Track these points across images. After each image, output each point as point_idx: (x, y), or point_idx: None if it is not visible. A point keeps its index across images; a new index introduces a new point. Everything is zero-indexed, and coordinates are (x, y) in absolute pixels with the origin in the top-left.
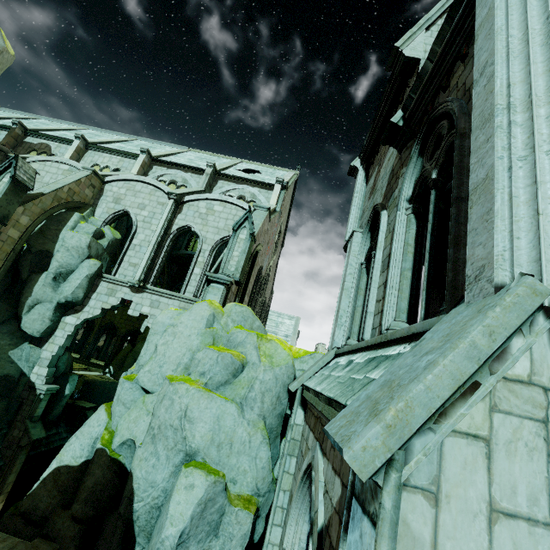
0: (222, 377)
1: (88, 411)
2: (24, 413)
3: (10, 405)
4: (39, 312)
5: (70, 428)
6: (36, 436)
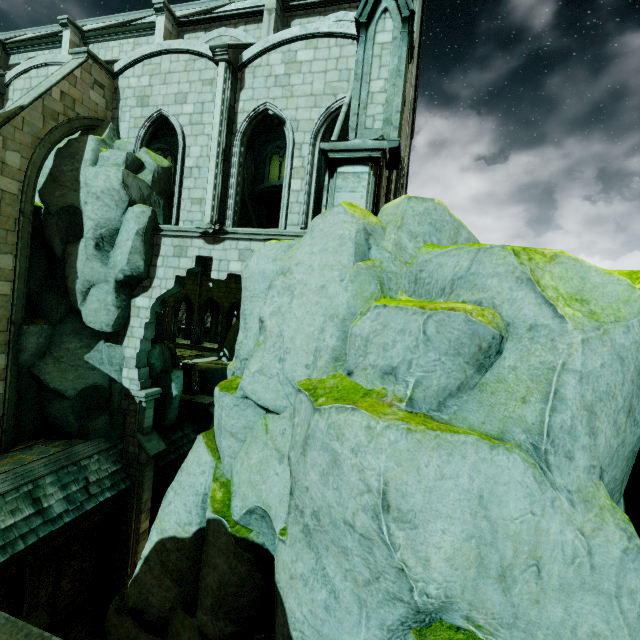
0: (447, 377)
1: (211, 406)
2: (131, 426)
3: (113, 418)
4: (97, 299)
5: (197, 427)
6: (154, 451)
